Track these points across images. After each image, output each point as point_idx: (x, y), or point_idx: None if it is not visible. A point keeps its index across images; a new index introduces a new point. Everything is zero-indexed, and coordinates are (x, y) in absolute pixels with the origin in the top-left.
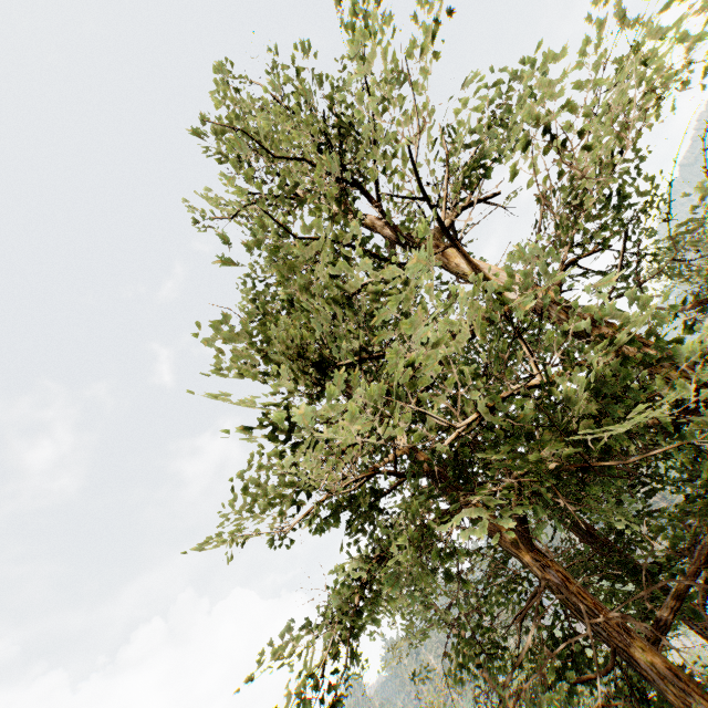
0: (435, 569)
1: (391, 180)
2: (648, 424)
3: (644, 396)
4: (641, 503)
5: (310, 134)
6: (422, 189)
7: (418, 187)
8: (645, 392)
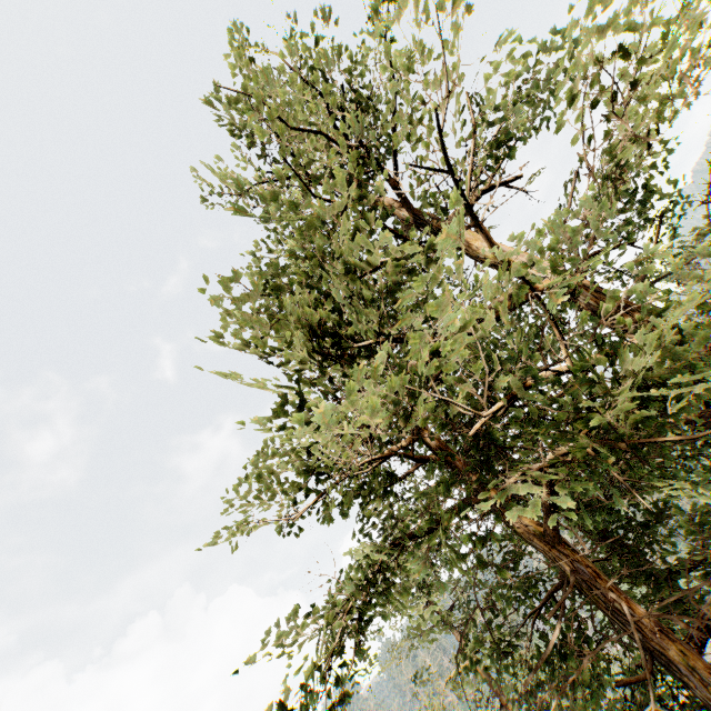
0: (464, 556)
1: (415, 148)
2: (679, 417)
3: (708, 368)
4: (709, 485)
5: (326, 108)
6: (447, 159)
7: (443, 158)
8: (710, 363)
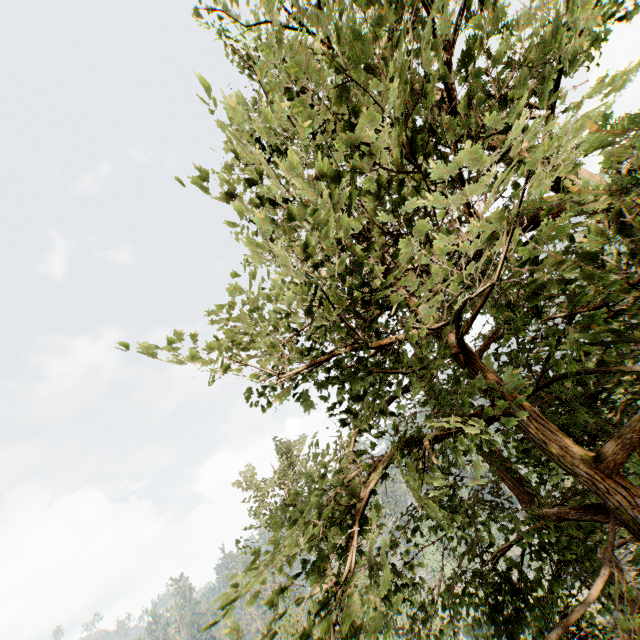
0: None
1: None
2: None
3: None
4: None
5: None
6: None
7: None
8: None
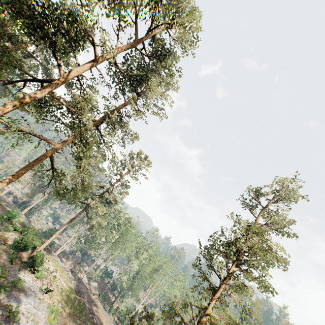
0: None
1: None
2: None
3: None
4: None
5: None
6: None
7: None
8: None
